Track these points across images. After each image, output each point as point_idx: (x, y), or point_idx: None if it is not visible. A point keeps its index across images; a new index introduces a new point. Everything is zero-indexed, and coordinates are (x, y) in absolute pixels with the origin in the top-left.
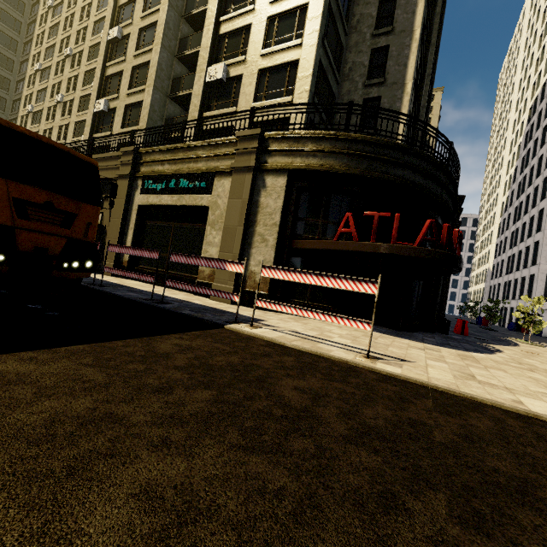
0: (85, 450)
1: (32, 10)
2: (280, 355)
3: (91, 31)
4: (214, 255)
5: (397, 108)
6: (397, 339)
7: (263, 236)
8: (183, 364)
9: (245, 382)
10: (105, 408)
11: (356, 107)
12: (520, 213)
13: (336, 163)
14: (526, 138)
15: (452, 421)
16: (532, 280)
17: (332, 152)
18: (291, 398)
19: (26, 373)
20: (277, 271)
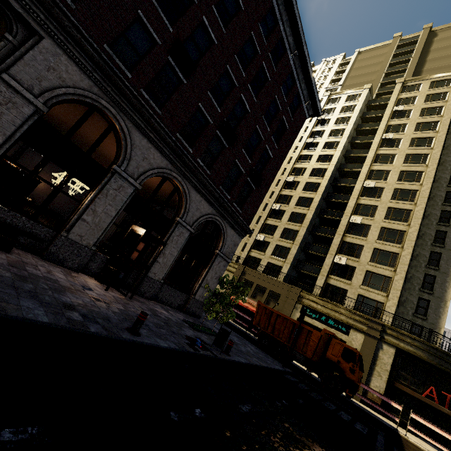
0: None
1: None
2: None
3: None
4: None
5: (440, 311)
6: None
7: (379, 373)
8: None
9: None
10: None
11: (414, 299)
12: None
13: (422, 354)
14: None
15: None
16: None
17: (420, 348)
18: None
19: None
20: (419, 418)
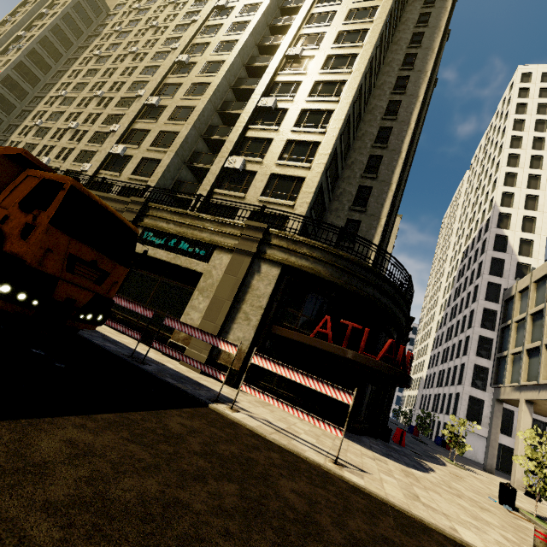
0: (181, 533)
1: (77, 50)
2: (267, 450)
3: (128, 86)
4: (195, 319)
5: (372, 233)
6: (350, 443)
7: (248, 314)
8: (199, 450)
9: (254, 478)
10: (170, 492)
11: (341, 222)
12: (451, 334)
13: (323, 270)
14: (459, 273)
15: (411, 542)
16: (458, 398)
17: (321, 260)
18: (293, 501)
19: (90, 443)
20: (267, 361)
